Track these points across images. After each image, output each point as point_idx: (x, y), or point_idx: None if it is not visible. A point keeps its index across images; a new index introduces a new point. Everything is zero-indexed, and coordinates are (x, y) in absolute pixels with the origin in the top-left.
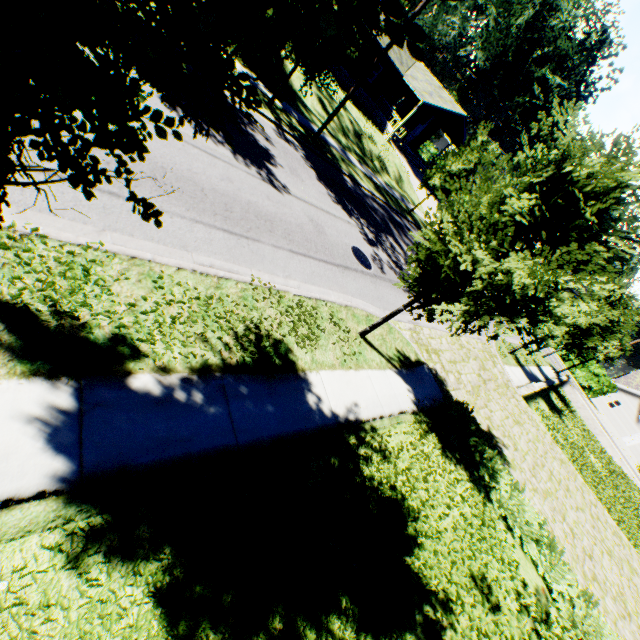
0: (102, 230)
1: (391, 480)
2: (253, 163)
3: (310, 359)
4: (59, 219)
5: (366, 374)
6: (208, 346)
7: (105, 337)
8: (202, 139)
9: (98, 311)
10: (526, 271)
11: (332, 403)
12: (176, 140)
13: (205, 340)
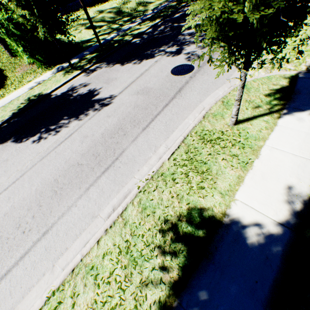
0: (53, 267)
1: None
2: (88, 109)
3: (219, 196)
4: (32, 290)
5: (267, 149)
6: (152, 285)
7: None
8: (60, 134)
9: None
10: None
11: (270, 215)
12: (51, 154)
13: (146, 284)
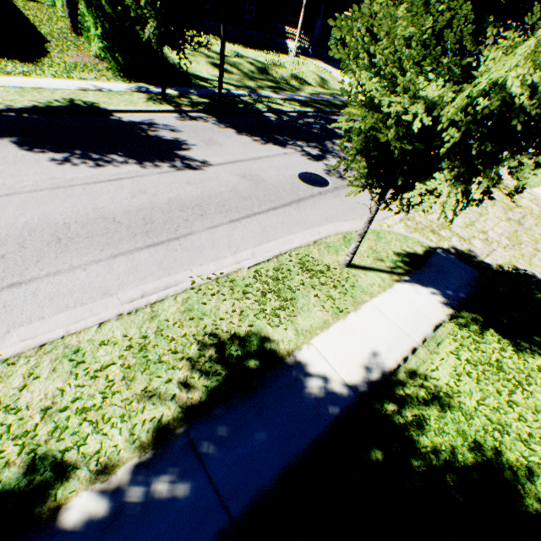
0: (6, 333)
1: (465, 435)
2: (163, 160)
3: (293, 333)
4: None
5: (371, 307)
6: (157, 400)
7: (18, 475)
8: (103, 171)
9: (5, 444)
10: (526, 64)
11: (342, 373)
12: (75, 189)
13: (150, 396)
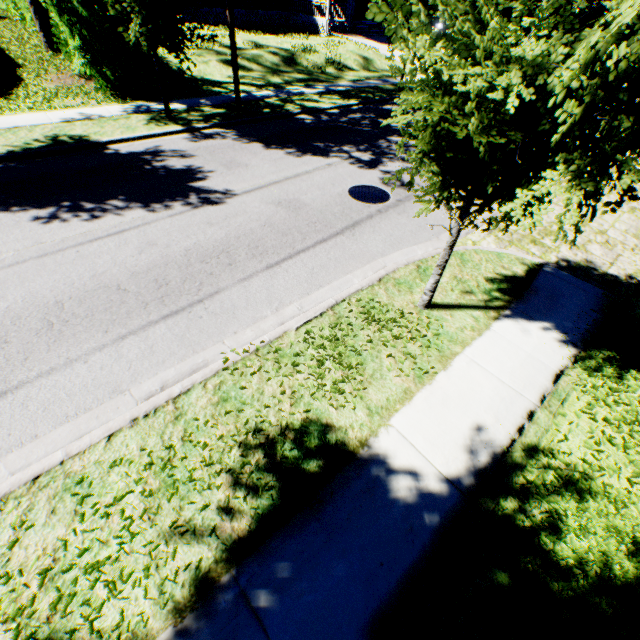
0: None
1: (619, 533)
2: (175, 198)
3: (365, 413)
4: None
5: (464, 361)
6: (192, 537)
7: None
8: (100, 224)
9: None
10: None
11: (437, 462)
12: (66, 253)
13: (182, 532)
